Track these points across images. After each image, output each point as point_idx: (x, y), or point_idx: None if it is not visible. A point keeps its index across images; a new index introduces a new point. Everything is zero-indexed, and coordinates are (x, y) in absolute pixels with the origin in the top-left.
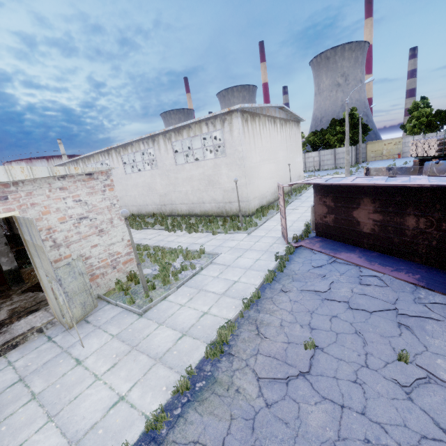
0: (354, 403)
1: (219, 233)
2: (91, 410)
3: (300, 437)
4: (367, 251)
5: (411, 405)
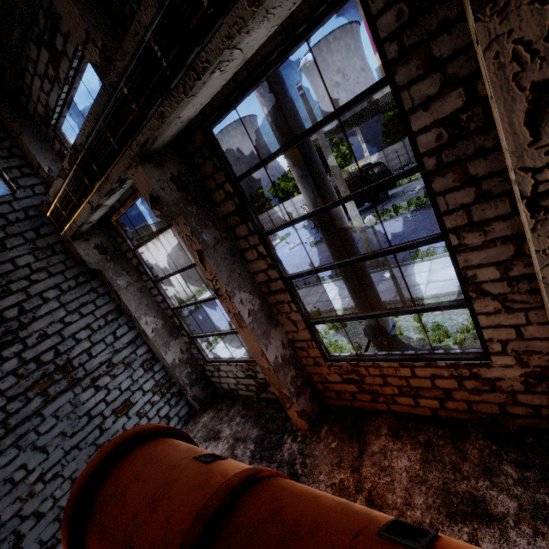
0: None
1: None
2: None
3: None
4: None
5: None
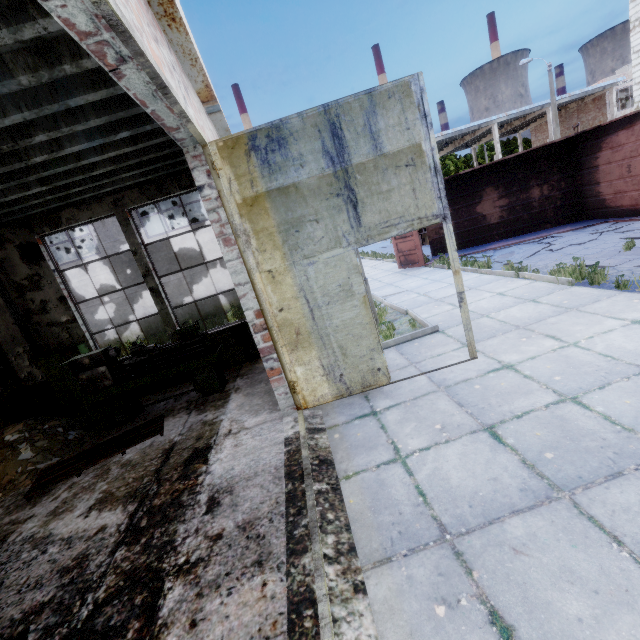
0: None
1: None
2: None
3: None
4: (502, 240)
5: None
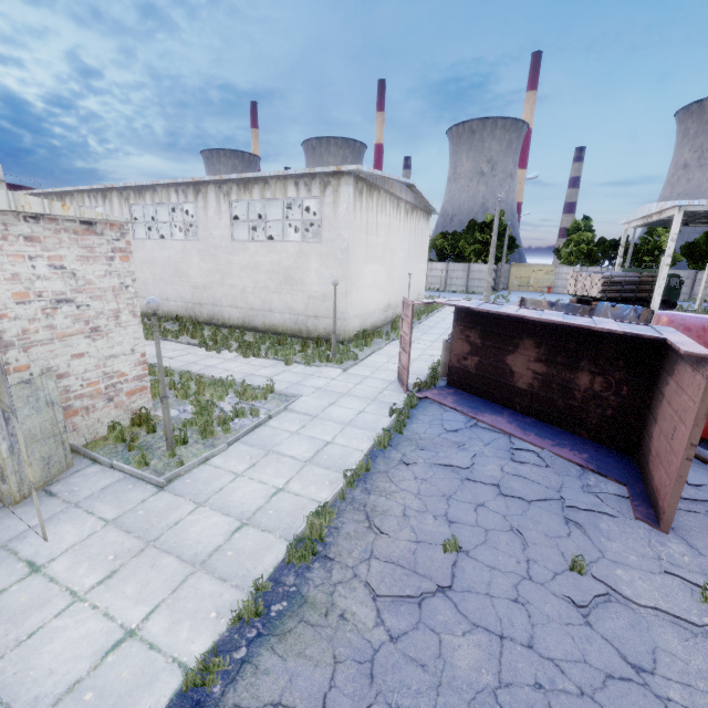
0: (517, 632)
1: (296, 363)
2: (67, 657)
3: (444, 687)
4: (519, 415)
5: (591, 633)
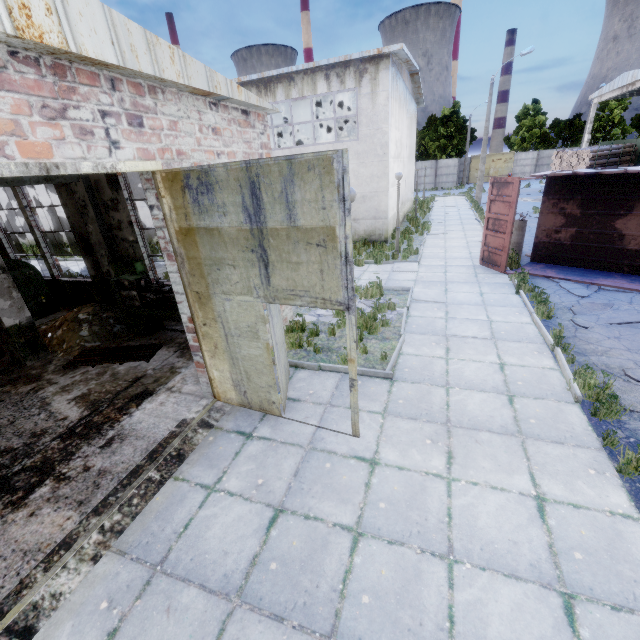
0: None
1: (365, 263)
2: (509, 527)
3: None
4: (630, 275)
5: None
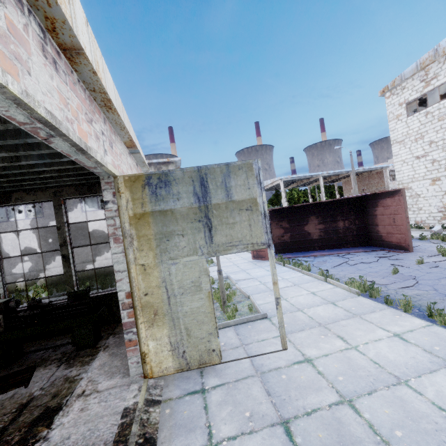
0: (444, 275)
1: None
2: (403, 353)
3: None
4: (320, 250)
5: None
